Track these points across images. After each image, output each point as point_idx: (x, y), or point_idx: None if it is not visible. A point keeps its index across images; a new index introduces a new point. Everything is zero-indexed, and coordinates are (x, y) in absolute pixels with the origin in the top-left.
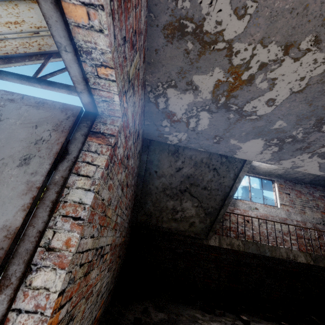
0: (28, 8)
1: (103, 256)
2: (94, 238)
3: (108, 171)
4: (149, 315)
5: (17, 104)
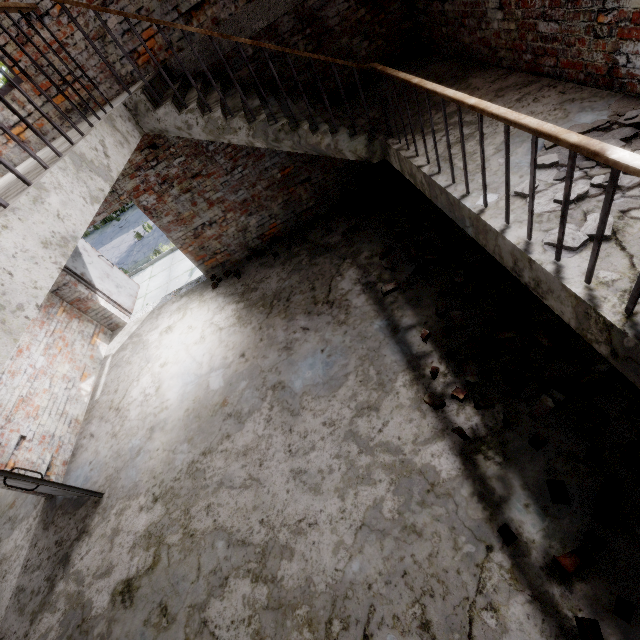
0: None
1: (214, 223)
2: (184, 230)
3: (156, 216)
4: (327, 235)
5: None
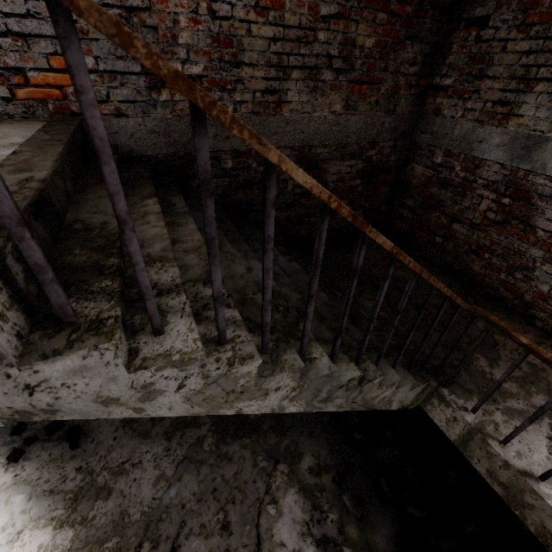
0: None
1: None
2: None
3: None
4: None
5: None
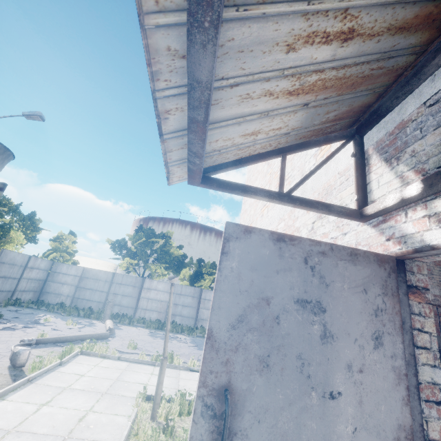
0: (303, 113)
1: None
2: None
3: None
4: None
5: (331, 259)
